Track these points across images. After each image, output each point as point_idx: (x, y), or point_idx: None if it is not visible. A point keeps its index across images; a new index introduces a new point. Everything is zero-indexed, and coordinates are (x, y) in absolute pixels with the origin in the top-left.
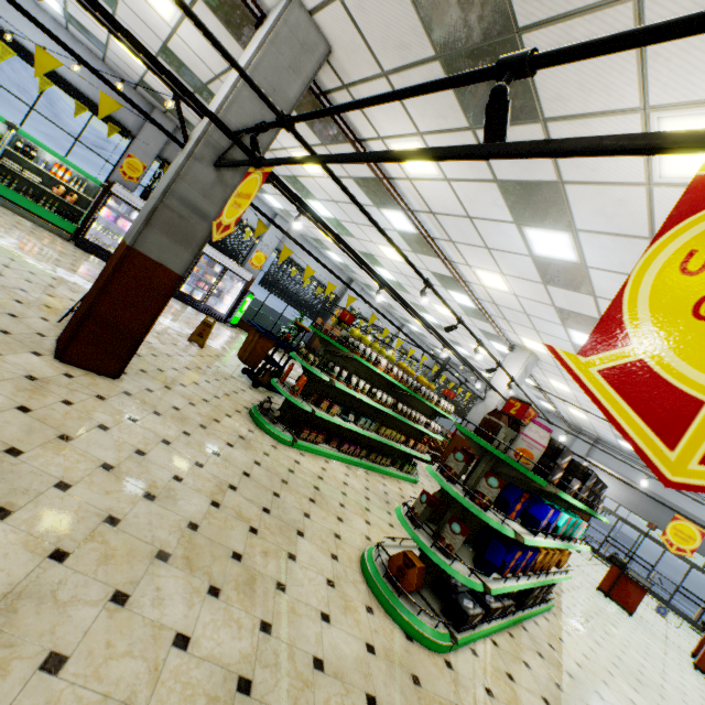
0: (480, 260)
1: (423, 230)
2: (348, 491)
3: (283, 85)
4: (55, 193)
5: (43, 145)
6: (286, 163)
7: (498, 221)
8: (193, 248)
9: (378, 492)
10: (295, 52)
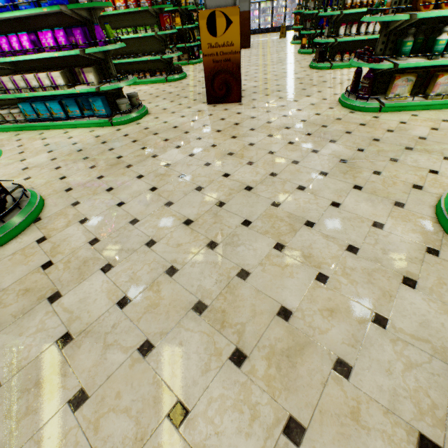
0: None
1: None
2: None
3: None
4: None
5: None
6: None
7: None
8: (247, 1)
9: None
10: None
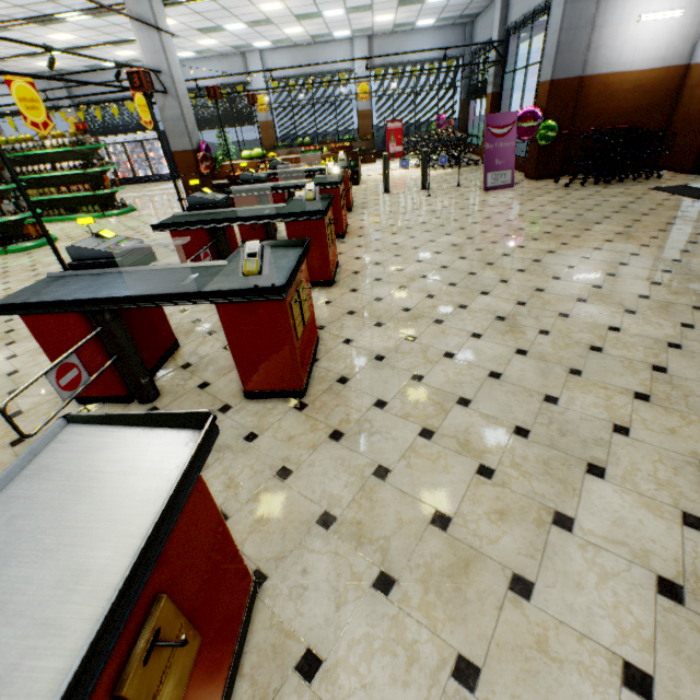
0: None
1: None
2: None
3: None
4: None
5: None
6: None
7: None
8: None
9: None
10: None
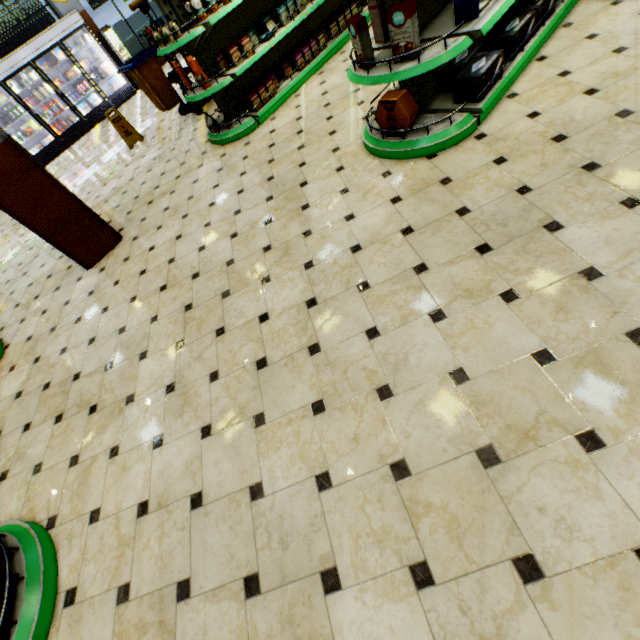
0: None
1: None
2: (330, 98)
3: None
4: None
5: None
6: None
7: None
8: None
9: None
10: None
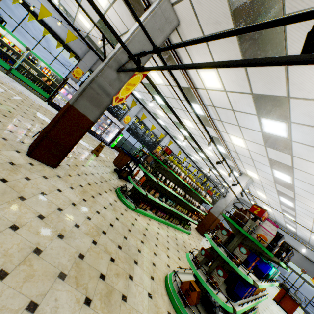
0: (234, 131)
1: (207, 114)
2: (159, 237)
3: (154, 37)
4: (42, 80)
5: (40, 59)
6: (157, 69)
7: (248, 114)
8: (101, 109)
9: (173, 238)
10: (162, 22)
